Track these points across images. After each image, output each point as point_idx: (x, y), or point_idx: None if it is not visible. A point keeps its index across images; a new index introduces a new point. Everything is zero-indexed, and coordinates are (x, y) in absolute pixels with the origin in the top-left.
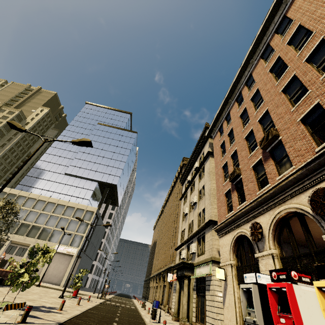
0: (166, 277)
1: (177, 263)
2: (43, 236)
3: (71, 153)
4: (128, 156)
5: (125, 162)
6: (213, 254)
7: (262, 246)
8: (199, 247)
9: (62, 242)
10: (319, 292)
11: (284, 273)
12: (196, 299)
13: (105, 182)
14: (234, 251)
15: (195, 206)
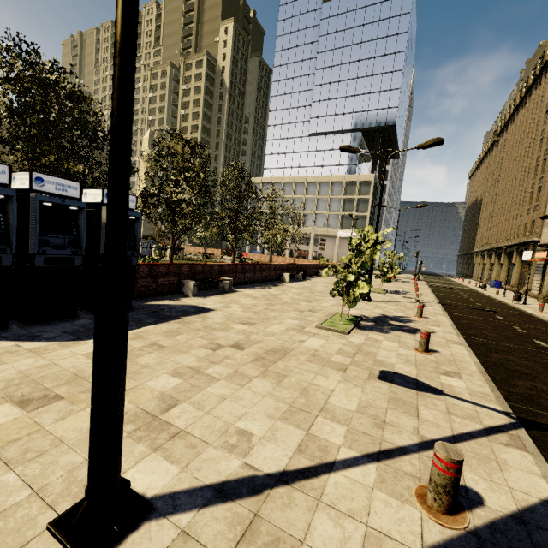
0: (516, 254)
1: None
2: (319, 223)
3: (302, 95)
4: (405, 51)
5: (401, 71)
6: None
7: None
8: None
9: (343, 227)
10: None
11: None
12: None
13: (374, 126)
14: None
15: None
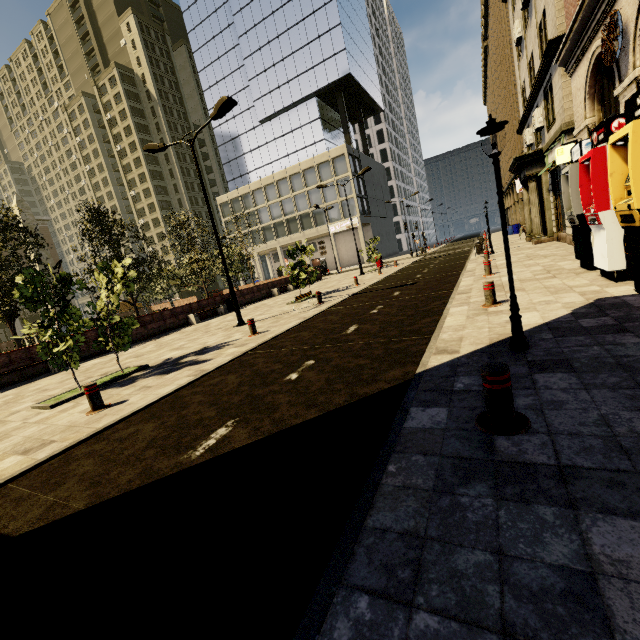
0: None
1: (511, 163)
2: (306, 225)
3: (236, 75)
4: None
5: (334, 0)
6: (565, 117)
7: (625, 68)
8: (549, 110)
9: (333, 220)
10: (613, 151)
11: (602, 131)
12: (554, 203)
13: (327, 84)
14: (594, 96)
15: (530, 8)
